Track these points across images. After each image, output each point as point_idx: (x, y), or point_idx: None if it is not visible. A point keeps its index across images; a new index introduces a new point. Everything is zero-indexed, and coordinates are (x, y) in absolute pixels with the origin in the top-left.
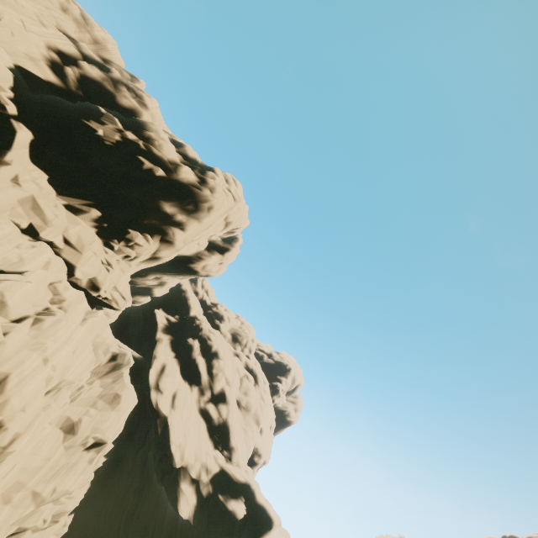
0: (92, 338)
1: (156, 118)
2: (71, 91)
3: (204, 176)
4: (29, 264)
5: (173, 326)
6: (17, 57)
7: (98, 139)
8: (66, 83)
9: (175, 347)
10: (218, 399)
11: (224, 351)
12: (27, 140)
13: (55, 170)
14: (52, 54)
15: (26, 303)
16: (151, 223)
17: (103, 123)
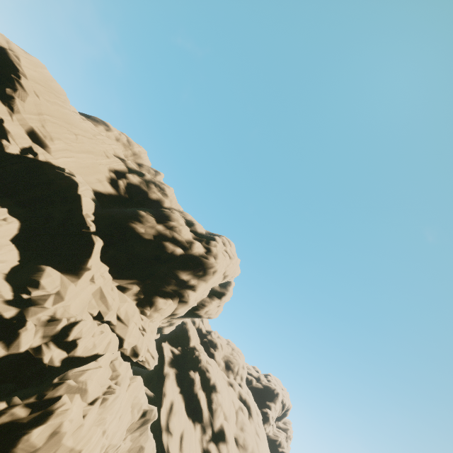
0: (132, 400)
1: (173, 202)
2: (121, 195)
3: (209, 246)
4: (98, 347)
5: (177, 358)
6: (93, 184)
7: (142, 235)
8: (119, 191)
9: (179, 381)
10: (218, 437)
11: (221, 383)
12: (100, 247)
13: (113, 261)
14: (111, 174)
15: (98, 386)
16: (173, 289)
17: (145, 223)
